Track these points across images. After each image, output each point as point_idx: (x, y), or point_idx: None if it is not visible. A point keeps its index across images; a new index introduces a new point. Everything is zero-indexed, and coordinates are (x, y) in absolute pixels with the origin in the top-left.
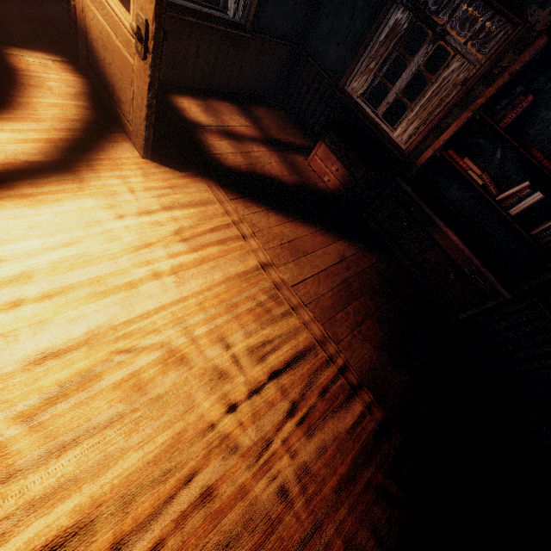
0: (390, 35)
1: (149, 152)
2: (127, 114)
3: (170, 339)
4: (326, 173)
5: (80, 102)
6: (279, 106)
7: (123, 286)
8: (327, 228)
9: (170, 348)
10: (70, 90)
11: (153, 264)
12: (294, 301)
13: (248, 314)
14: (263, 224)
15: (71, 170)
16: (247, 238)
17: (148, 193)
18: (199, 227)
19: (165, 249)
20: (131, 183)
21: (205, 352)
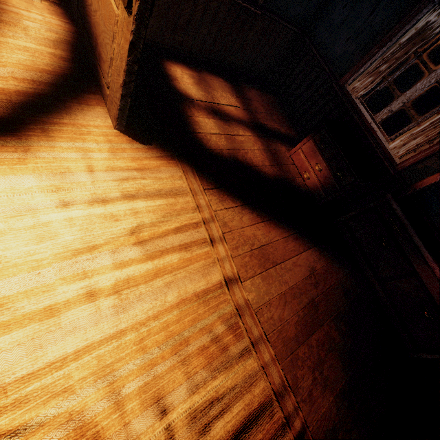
0: (415, 38)
1: (123, 124)
2: (106, 75)
3: (84, 405)
4: (307, 170)
5: (58, 50)
6: (270, 90)
7: (38, 313)
8: (300, 233)
9: (80, 421)
10: (50, 35)
11: (91, 278)
12: (256, 333)
13: (199, 355)
14: (236, 223)
15: (17, 133)
16: (215, 243)
17: (110, 174)
18: (162, 225)
19: (113, 254)
20: (92, 159)
21: (130, 424)
